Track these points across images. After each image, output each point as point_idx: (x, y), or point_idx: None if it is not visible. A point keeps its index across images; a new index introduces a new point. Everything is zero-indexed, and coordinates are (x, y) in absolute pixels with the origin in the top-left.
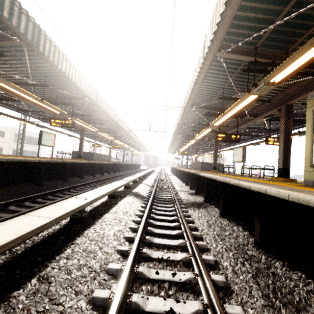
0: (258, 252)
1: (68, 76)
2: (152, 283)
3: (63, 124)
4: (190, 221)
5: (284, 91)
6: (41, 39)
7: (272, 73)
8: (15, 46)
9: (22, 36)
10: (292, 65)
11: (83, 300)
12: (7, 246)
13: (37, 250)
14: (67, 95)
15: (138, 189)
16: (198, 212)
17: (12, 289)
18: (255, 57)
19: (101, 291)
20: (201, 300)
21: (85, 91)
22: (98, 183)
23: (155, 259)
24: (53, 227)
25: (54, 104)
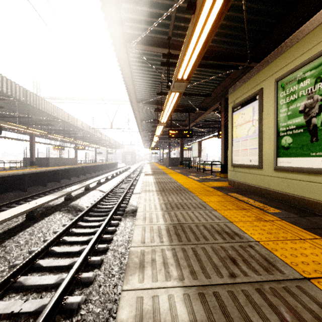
0: None
1: None
2: None
3: None
4: (107, 238)
5: (221, 84)
6: None
7: (176, 68)
8: None
9: None
10: (185, 60)
11: None
12: None
13: None
14: None
15: (82, 199)
16: (130, 222)
17: None
18: (169, 48)
19: None
20: None
21: (3, 90)
22: (41, 195)
23: (1, 315)
24: None
25: None
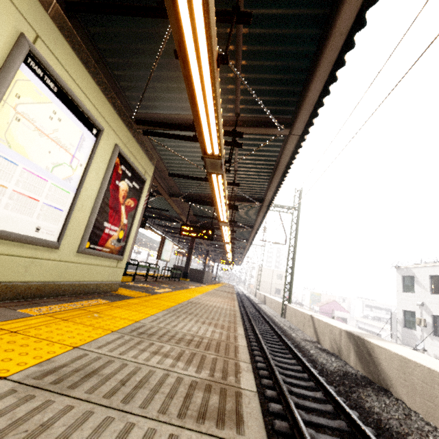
0: None
1: None
2: None
3: None
4: None
5: None
6: None
7: None
8: None
9: None
10: None
11: None
12: None
13: None
14: None
15: None
16: None
17: None
18: None
19: None
20: None
21: None
22: None
23: None
24: None
25: None
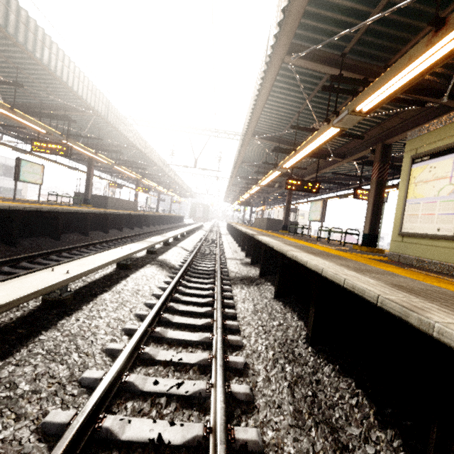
0: (307, 351)
1: (56, 72)
2: (145, 397)
3: (52, 151)
4: (230, 304)
5: (382, 124)
6: None
7: (358, 97)
8: None
9: None
10: (384, 87)
11: (27, 427)
12: None
13: None
14: (59, 104)
15: (168, 254)
16: (246, 291)
17: None
18: (341, 69)
19: (59, 413)
20: (207, 422)
21: (87, 99)
22: (110, 243)
23: (161, 362)
24: (11, 315)
25: (38, 117)
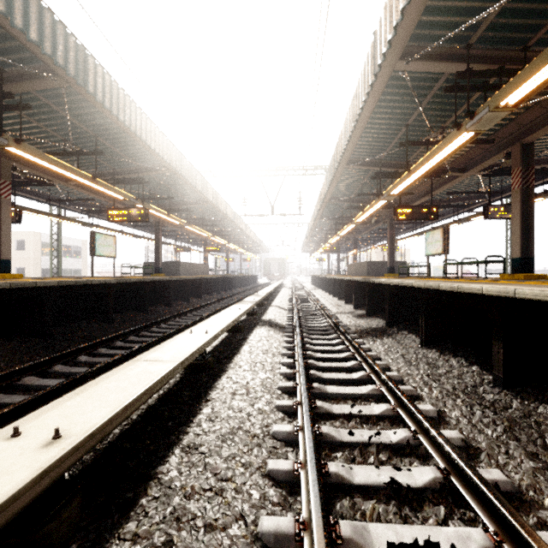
0: (503, 395)
1: (136, 132)
2: (348, 448)
3: (130, 217)
4: (374, 357)
5: (518, 120)
6: (89, 72)
7: (503, 89)
8: (46, 90)
9: (59, 70)
10: (543, 70)
11: (257, 475)
12: (137, 401)
13: (159, 412)
14: (131, 167)
15: (270, 315)
16: (381, 343)
17: (153, 464)
18: (468, 62)
19: (278, 462)
20: (435, 466)
21: (163, 156)
22: (199, 311)
23: (340, 415)
24: None
25: (111, 184)
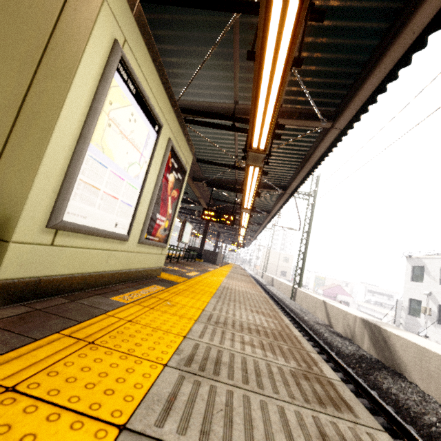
0: None
1: None
2: None
3: None
4: None
5: None
6: None
7: None
8: None
9: None
10: None
11: None
12: None
13: None
14: None
15: None
16: None
17: None
18: None
19: None
20: None
21: None
22: None
23: None
24: None
25: None
